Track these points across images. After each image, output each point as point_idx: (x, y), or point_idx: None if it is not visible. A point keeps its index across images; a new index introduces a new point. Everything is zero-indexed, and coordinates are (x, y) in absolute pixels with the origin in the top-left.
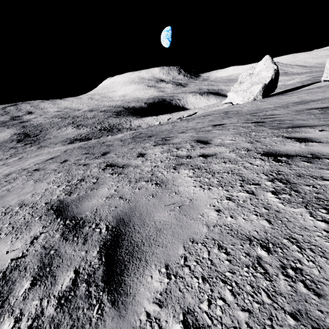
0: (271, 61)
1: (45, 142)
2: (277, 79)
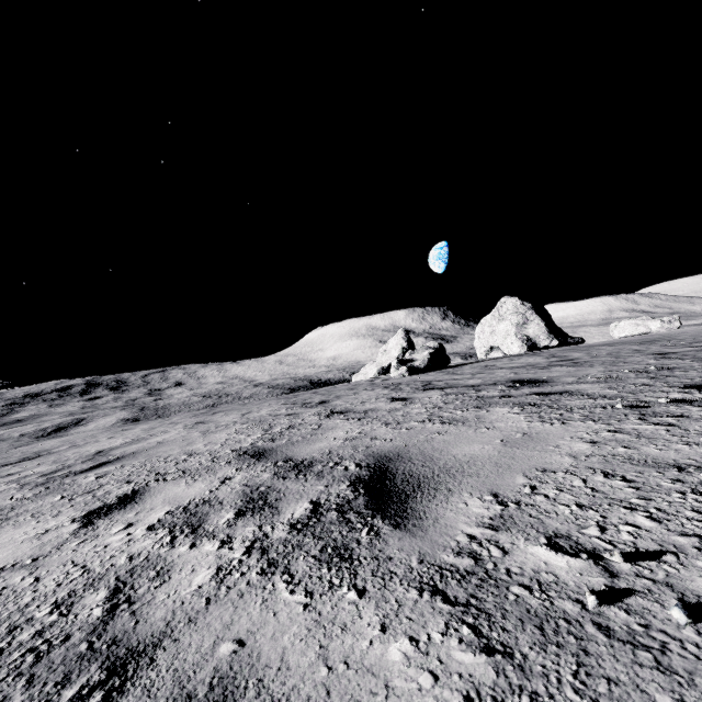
0: (402, 336)
1: None
2: None
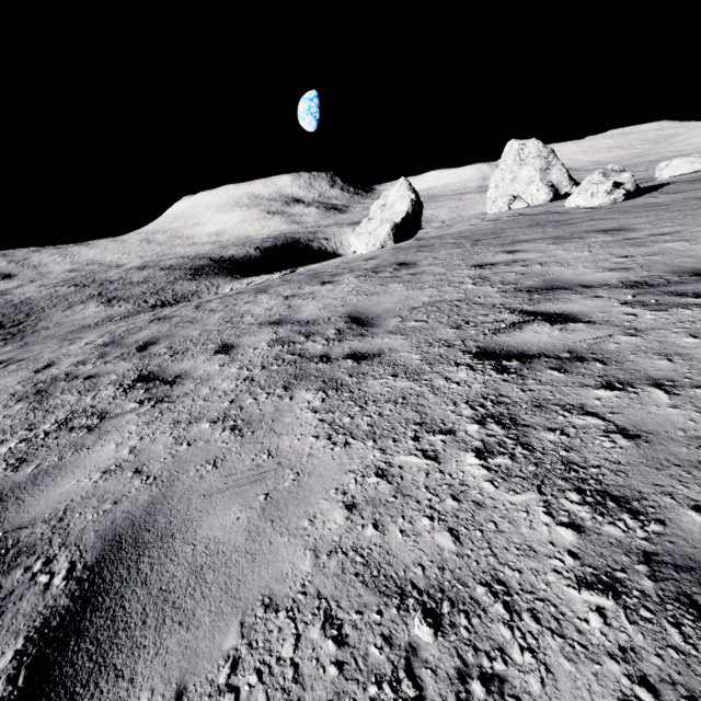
0: (407, 187)
1: (36, 336)
2: (418, 214)
